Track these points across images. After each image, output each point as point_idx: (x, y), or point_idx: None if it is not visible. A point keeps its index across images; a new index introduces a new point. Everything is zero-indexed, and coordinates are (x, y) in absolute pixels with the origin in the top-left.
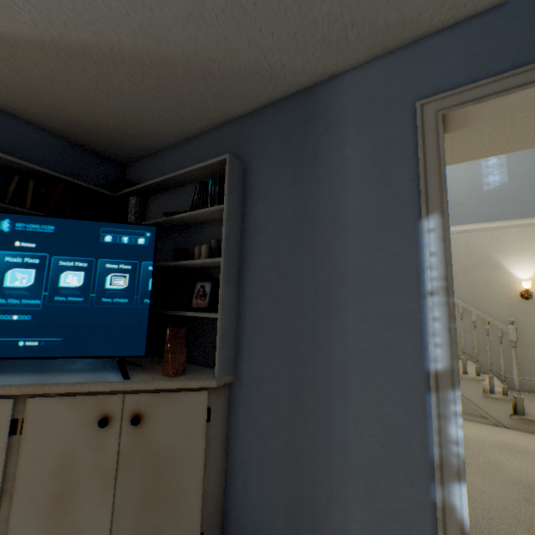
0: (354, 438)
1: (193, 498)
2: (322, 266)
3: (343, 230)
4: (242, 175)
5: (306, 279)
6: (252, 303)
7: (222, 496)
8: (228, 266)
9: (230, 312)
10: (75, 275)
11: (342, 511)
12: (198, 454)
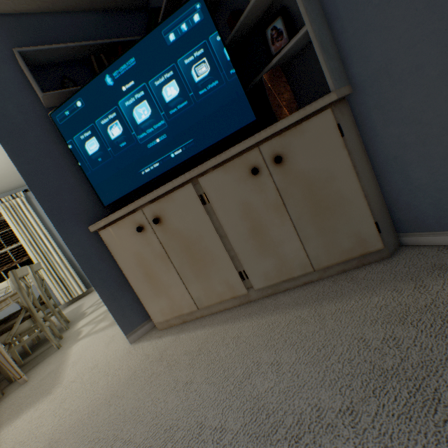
0: None
1: (355, 200)
2: None
3: None
4: None
5: None
6: None
7: (381, 198)
8: None
9: (317, 19)
10: (170, 87)
11: None
12: (345, 166)
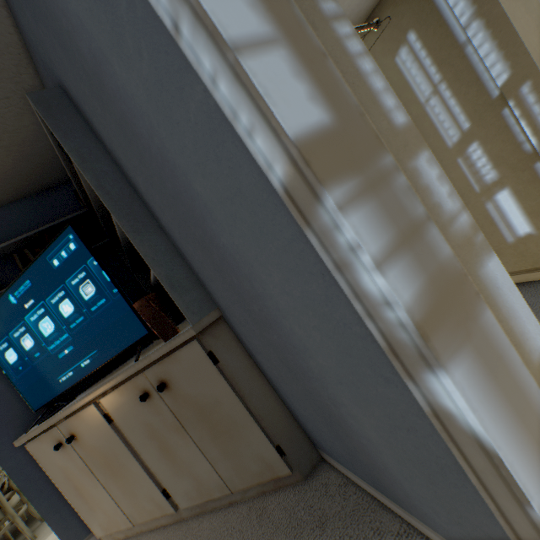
0: (305, 338)
1: (248, 425)
2: (144, 139)
3: (105, 58)
4: (69, 101)
5: (156, 171)
6: (172, 234)
7: (287, 410)
8: (125, 215)
9: (164, 257)
10: (66, 304)
11: (352, 419)
12: (227, 392)
